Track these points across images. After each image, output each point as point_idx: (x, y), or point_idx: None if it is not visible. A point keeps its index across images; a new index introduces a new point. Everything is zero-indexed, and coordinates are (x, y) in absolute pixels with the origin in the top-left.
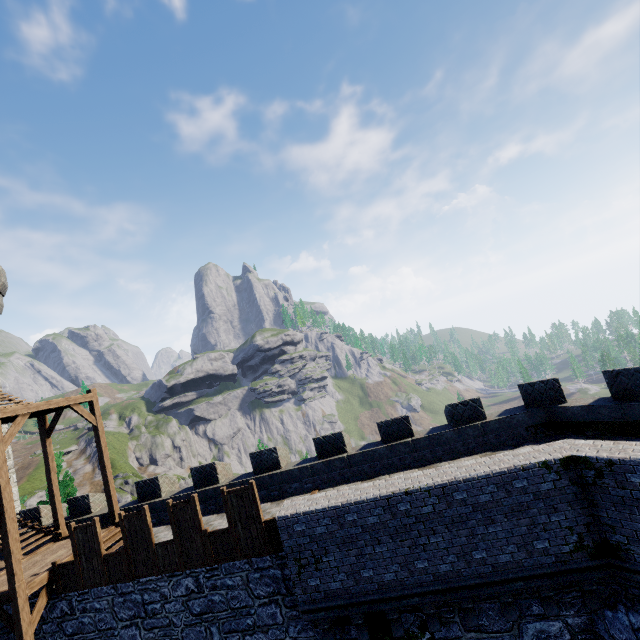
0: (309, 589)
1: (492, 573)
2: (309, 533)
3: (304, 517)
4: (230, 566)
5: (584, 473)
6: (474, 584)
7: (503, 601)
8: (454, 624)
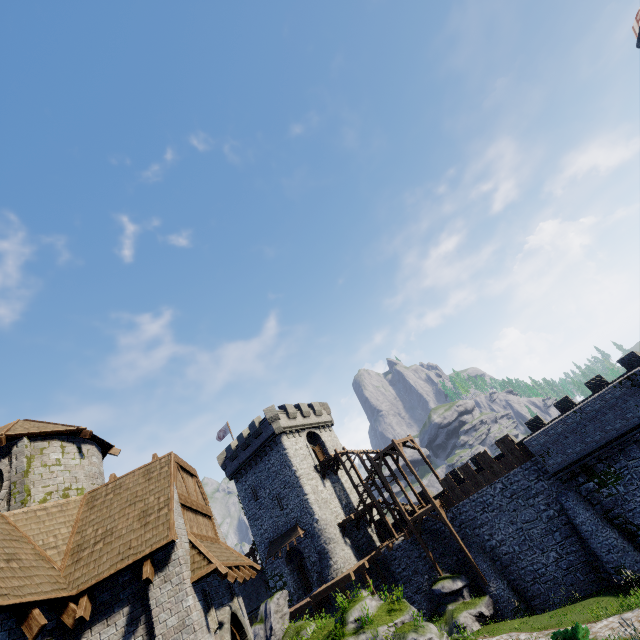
0: (550, 465)
1: (620, 431)
2: (539, 443)
3: (534, 438)
4: (513, 472)
5: (633, 381)
6: (615, 437)
7: (632, 441)
8: (621, 460)
